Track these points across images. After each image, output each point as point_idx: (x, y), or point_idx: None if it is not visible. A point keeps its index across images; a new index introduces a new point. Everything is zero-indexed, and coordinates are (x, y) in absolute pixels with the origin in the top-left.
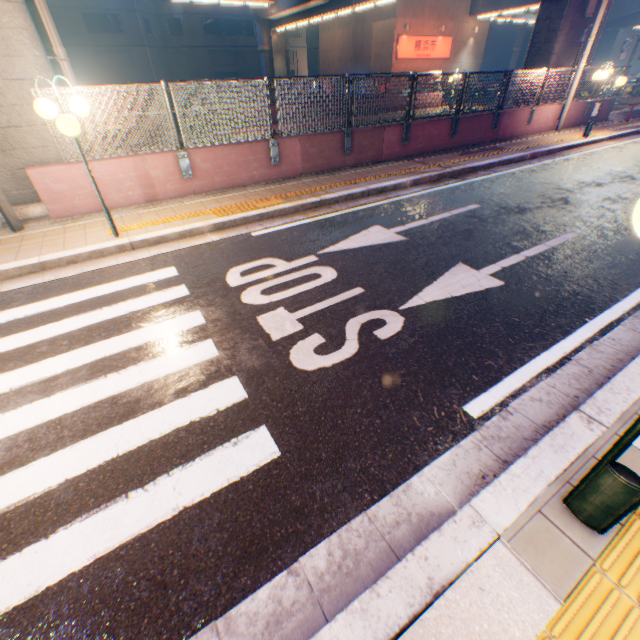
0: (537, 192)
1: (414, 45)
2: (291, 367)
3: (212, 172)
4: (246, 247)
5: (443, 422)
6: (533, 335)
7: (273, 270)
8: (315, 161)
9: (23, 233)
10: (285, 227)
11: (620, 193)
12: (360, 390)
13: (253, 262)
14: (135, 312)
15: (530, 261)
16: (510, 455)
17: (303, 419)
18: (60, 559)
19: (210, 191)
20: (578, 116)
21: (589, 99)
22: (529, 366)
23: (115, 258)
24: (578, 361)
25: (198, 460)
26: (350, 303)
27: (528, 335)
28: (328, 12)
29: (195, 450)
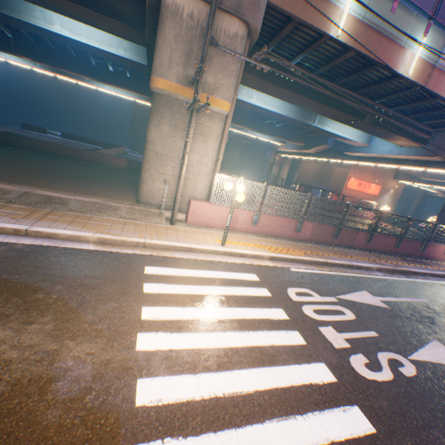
0: None
1: (357, 183)
2: (354, 370)
3: (265, 225)
4: (290, 276)
5: None
6: None
7: (313, 298)
8: (316, 236)
9: (174, 226)
10: (307, 271)
11: None
12: (408, 407)
13: (299, 288)
14: (246, 295)
15: None
16: None
17: (379, 411)
18: (275, 440)
19: (259, 233)
20: None
21: None
22: None
23: (221, 256)
24: None
25: (326, 411)
26: (372, 340)
27: None
28: (313, 156)
29: (321, 403)
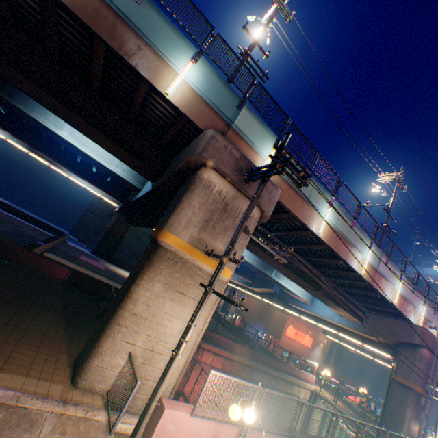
0: None
1: (294, 331)
2: None
3: None
4: None
5: None
6: None
7: None
8: None
9: None
10: None
11: None
12: None
13: None
14: None
15: None
16: None
17: None
18: None
19: None
20: None
21: None
22: None
23: None
24: None
25: None
26: None
27: None
28: (258, 295)
29: None
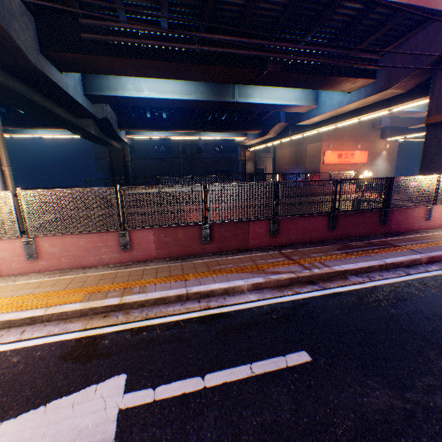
0: (424, 339)
1: (336, 155)
2: None
3: (60, 254)
4: None
5: None
6: None
7: None
8: (171, 247)
9: None
10: (36, 342)
11: None
12: None
13: None
14: None
15: None
16: None
17: None
18: None
19: (57, 269)
20: None
21: None
22: None
23: None
24: None
25: None
26: None
27: None
28: (275, 140)
29: None
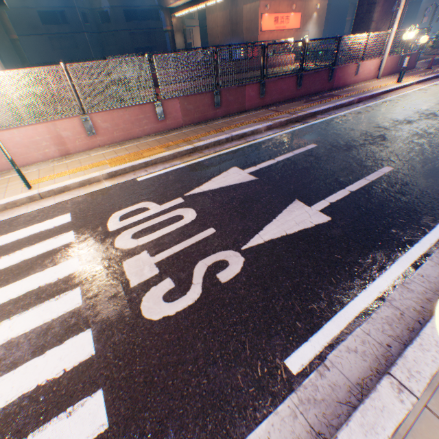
0: (361, 131)
1: (273, 20)
2: (140, 317)
3: (111, 129)
4: (130, 192)
5: (265, 380)
6: (353, 273)
7: (146, 213)
8: (193, 115)
9: None
10: (164, 171)
11: (426, 128)
12: (195, 342)
13: (132, 206)
14: (26, 260)
15: (353, 195)
16: (324, 425)
17: (138, 380)
18: None
19: (111, 143)
20: (393, 66)
21: (401, 53)
22: (348, 309)
23: (26, 207)
24: (391, 302)
25: (30, 437)
26: (202, 244)
27: (348, 273)
28: None
29: (31, 423)
